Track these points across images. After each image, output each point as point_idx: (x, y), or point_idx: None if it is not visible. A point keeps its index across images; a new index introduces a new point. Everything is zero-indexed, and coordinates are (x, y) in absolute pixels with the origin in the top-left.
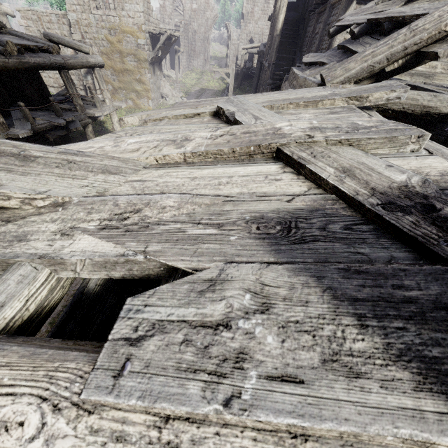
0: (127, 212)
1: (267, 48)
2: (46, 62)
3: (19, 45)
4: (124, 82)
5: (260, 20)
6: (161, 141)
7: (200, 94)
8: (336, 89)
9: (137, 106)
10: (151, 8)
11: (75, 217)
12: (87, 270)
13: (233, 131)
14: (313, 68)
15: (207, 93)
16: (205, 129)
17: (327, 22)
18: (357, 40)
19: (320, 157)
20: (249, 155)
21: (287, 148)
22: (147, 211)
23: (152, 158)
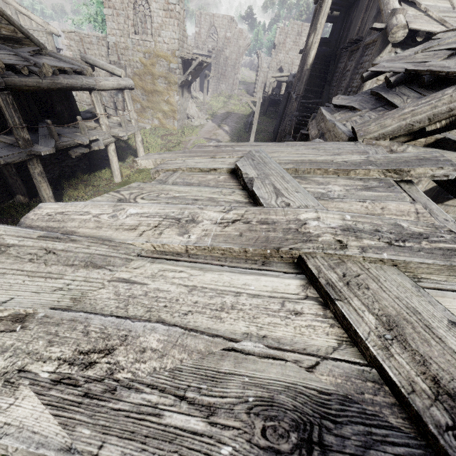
0: (96, 351)
1: (295, 80)
2: (78, 83)
3: (55, 67)
4: (153, 102)
5: (291, 51)
6: (164, 218)
7: (225, 117)
8: (369, 147)
9: (162, 125)
10: (186, 36)
11: (30, 348)
12: (22, 454)
13: (248, 217)
14: (343, 112)
15: (232, 117)
16: (216, 206)
17: (359, 61)
18: (393, 89)
19: (356, 286)
20: (264, 257)
21: (312, 258)
22: (120, 355)
23: (149, 244)
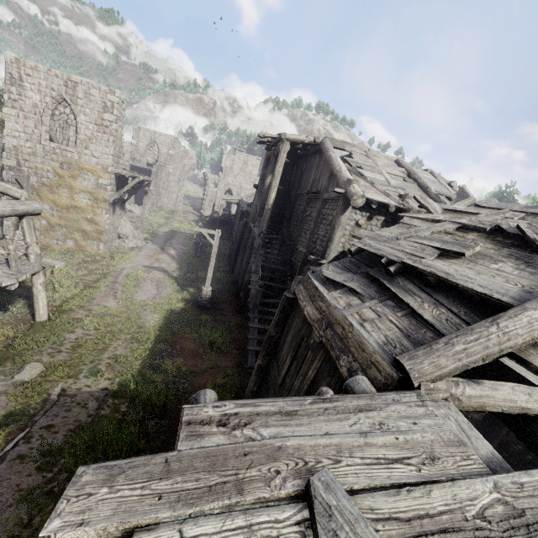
0: None
1: (253, 212)
2: None
3: None
4: (68, 219)
5: (238, 176)
6: None
7: (170, 237)
8: (441, 408)
9: (81, 247)
10: (123, 152)
11: None
12: None
13: None
14: (342, 292)
15: (179, 236)
16: None
17: (321, 211)
18: (395, 280)
19: None
20: None
21: None
22: None
23: None
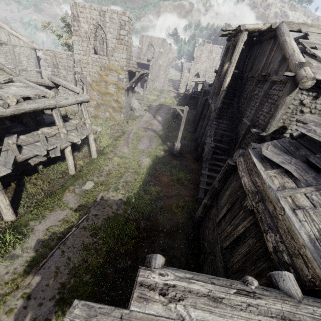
0: None
1: (212, 91)
2: (40, 106)
3: (20, 96)
4: (106, 100)
5: (205, 62)
6: None
7: (159, 108)
8: None
9: (112, 116)
10: (132, 55)
11: None
12: None
13: None
14: (278, 172)
15: (164, 108)
16: None
17: (267, 91)
18: None
19: None
20: None
21: None
22: None
23: None
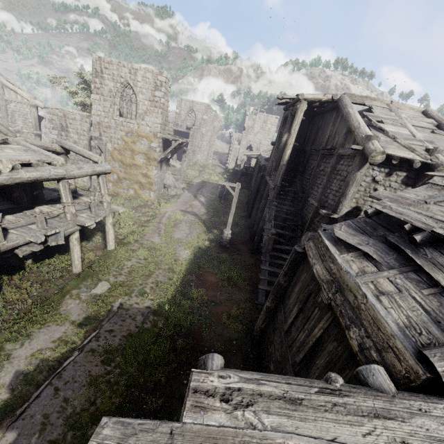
0: None
1: (269, 166)
2: (44, 175)
3: (17, 161)
4: (130, 174)
5: (258, 133)
6: None
7: (201, 186)
8: None
9: (138, 195)
10: (168, 120)
11: None
12: None
13: None
14: (355, 255)
15: (208, 186)
16: None
17: (334, 166)
18: (421, 250)
19: None
20: None
21: None
22: None
23: None
